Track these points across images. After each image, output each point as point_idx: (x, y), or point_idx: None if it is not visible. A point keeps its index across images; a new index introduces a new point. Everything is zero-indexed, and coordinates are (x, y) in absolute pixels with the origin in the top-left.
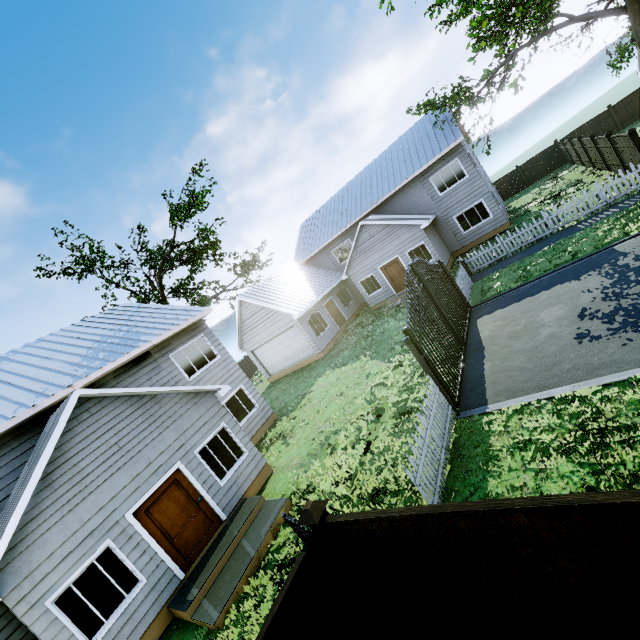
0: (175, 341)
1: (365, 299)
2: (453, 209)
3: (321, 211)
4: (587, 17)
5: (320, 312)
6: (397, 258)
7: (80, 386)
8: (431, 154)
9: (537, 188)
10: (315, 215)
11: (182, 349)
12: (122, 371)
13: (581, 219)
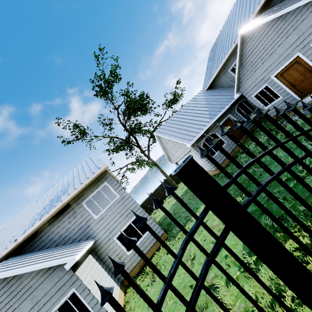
0: (86, 192)
1: None
2: None
3: (220, 34)
4: None
5: (215, 133)
6: (297, 57)
7: (21, 240)
8: None
9: None
10: (216, 40)
11: (91, 196)
12: (53, 220)
13: None
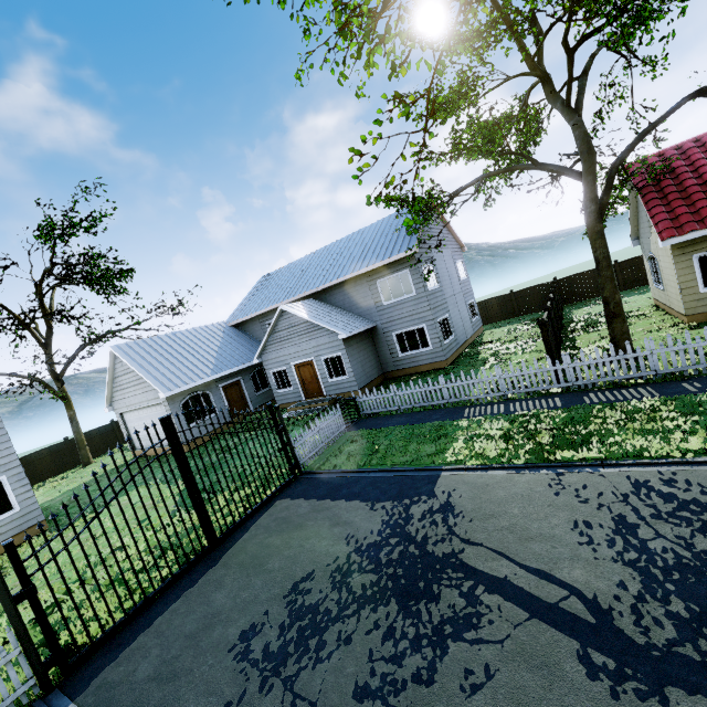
0: None
1: (274, 393)
2: (394, 324)
3: (282, 271)
4: (548, 168)
5: (211, 394)
6: (312, 360)
7: None
8: (382, 255)
9: (517, 324)
10: (275, 273)
11: None
12: None
13: (478, 400)
